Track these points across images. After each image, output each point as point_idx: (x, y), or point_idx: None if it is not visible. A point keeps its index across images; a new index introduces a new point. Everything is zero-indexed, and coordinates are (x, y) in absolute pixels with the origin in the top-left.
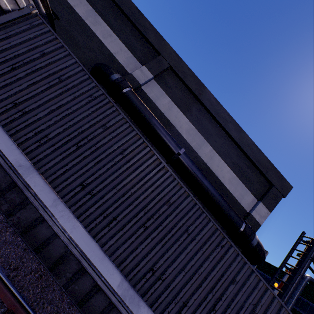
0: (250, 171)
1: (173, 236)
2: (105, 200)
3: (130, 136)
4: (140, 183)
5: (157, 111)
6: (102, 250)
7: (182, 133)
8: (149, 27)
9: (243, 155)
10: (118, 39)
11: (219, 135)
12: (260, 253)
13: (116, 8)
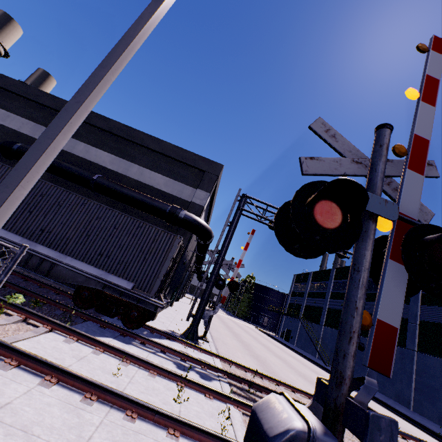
0: (182, 169)
1: (51, 210)
2: None
3: (5, 171)
4: None
5: (76, 158)
6: (6, 230)
7: (107, 166)
8: (41, 93)
9: (171, 159)
10: (17, 116)
11: (142, 153)
12: (192, 222)
13: (4, 91)
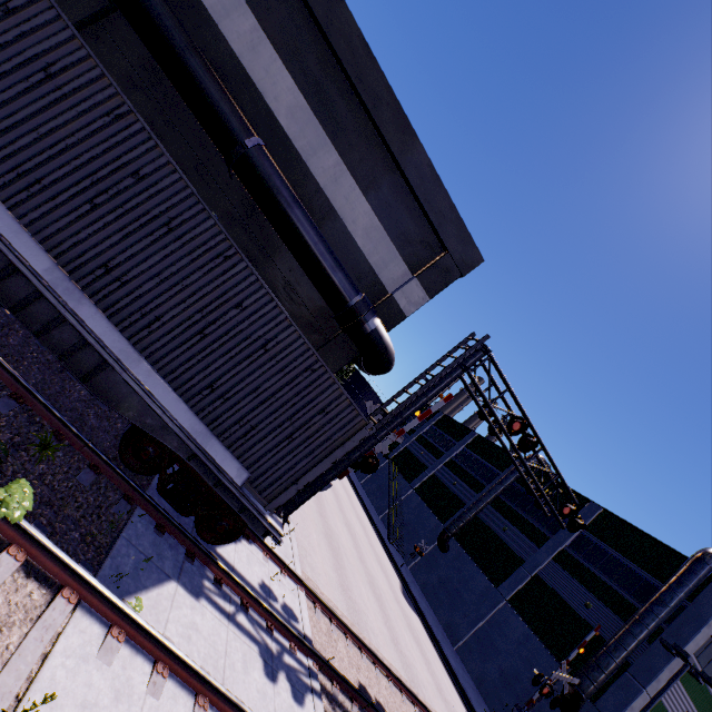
0: (411, 220)
1: (145, 228)
2: (19, 148)
3: (60, 39)
4: (84, 132)
5: (223, 48)
6: (18, 222)
7: (278, 114)
8: None
9: (405, 185)
10: None
11: (360, 133)
12: (378, 347)
13: None
